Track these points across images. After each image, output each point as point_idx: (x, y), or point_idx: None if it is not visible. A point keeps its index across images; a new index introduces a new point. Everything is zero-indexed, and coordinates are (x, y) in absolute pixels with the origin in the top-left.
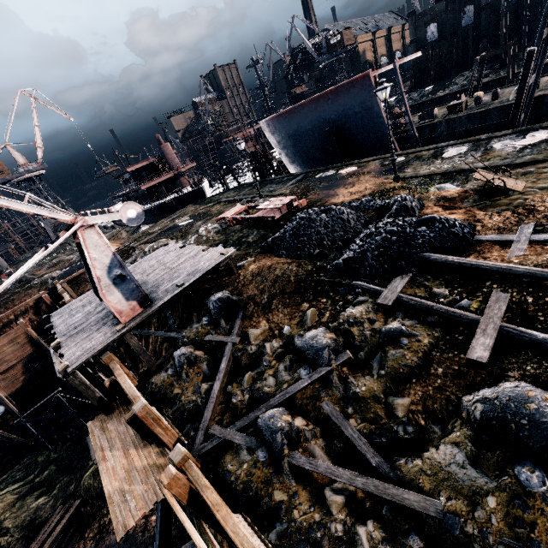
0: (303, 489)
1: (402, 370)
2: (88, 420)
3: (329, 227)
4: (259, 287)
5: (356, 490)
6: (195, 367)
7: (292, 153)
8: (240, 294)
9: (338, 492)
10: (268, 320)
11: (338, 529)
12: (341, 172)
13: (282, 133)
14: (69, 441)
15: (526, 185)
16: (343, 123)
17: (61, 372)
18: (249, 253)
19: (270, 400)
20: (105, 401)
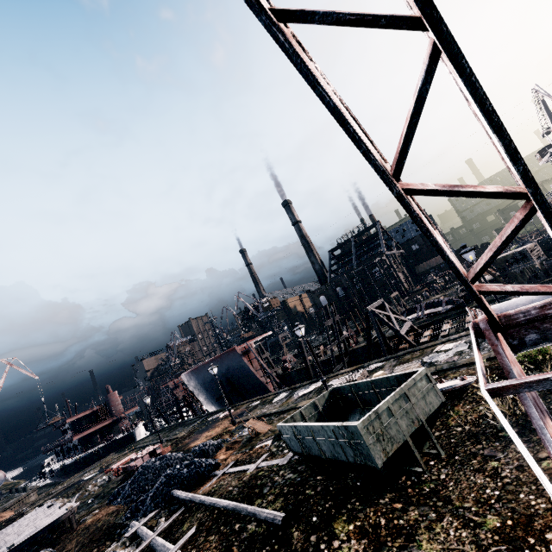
0: None
1: None
2: None
3: (156, 472)
4: (79, 539)
5: None
6: None
7: (206, 396)
8: (62, 550)
9: None
10: None
11: None
12: (222, 414)
13: (196, 382)
14: None
15: (271, 428)
16: (231, 375)
17: None
18: (102, 504)
19: None
20: None
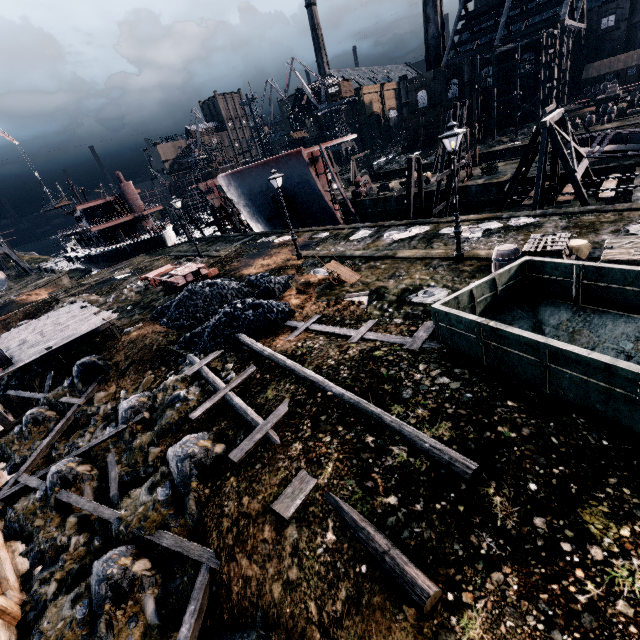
0: (59, 516)
1: (165, 426)
2: None
3: (207, 300)
4: (127, 353)
5: (92, 514)
6: (42, 426)
7: (251, 211)
8: (110, 359)
9: (78, 516)
10: (117, 385)
11: (63, 540)
12: (277, 240)
13: (238, 190)
14: None
15: (361, 278)
16: (289, 191)
17: None
18: (145, 318)
19: (74, 452)
20: None
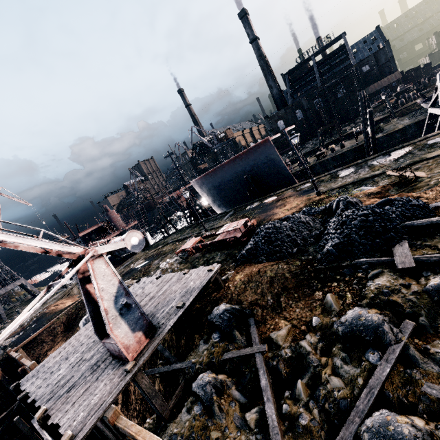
0: None
1: None
2: None
3: (294, 230)
4: (256, 291)
5: None
6: (225, 396)
7: (218, 199)
8: (239, 303)
9: None
10: (286, 319)
11: None
12: (266, 201)
13: (209, 186)
14: None
15: (426, 173)
16: (255, 172)
17: None
18: (225, 268)
19: (356, 404)
20: None
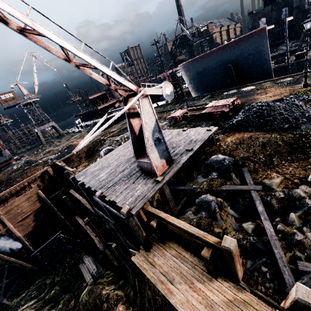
0: None
1: None
2: (78, 253)
3: (287, 110)
4: (248, 151)
5: None
6: (223, 211)
7: (197, 84)
8: (231, 156)
9: None
10: (278, 172)
11: None
12: (243, 89)
13: (193, 71)
14: (67, 268)
15: None
16: (239, 62)
17: (125, 214)
18: None
19: None
20: (147, 239)
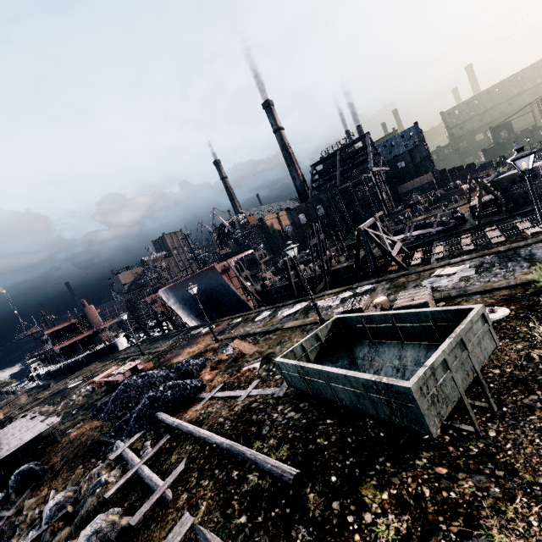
0: None
1: (83, 515)
2: None
3: (139, 390)
4: (64, 453)
5: None
6: None
7: (186, 311)
8: (48, 462)
9: None
10: (49, 487)
11: None
12: (203, 330)
13: (174, 298)
14: None
15: (258, 349)
16: (211, 293)
17: None
18: (87, 417)
19: None
20: None
